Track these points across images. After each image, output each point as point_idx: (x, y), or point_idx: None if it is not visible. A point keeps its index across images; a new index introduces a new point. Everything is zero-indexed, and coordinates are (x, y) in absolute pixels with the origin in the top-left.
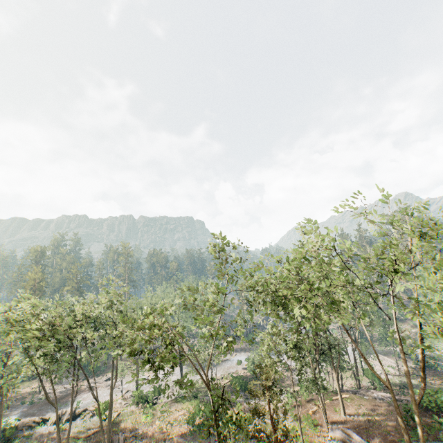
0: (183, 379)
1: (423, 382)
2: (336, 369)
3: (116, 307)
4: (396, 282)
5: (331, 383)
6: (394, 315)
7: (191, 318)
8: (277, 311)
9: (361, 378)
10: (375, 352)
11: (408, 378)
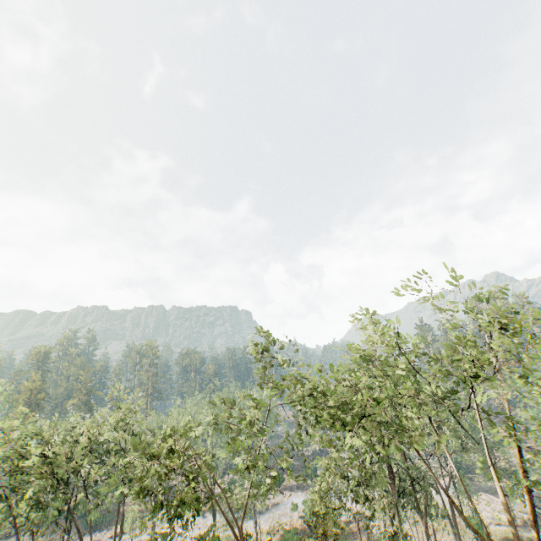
0: (204, 536)
1: (536, 538)
2: (423, 518)
3: (127, 428)
4: (482, 390)
5: (421, 539)
6: (483, 437)
7: (229, 441)
8: (338, 431)
9: (463, 530)
10: (466, 492)
11: (515, 532)
